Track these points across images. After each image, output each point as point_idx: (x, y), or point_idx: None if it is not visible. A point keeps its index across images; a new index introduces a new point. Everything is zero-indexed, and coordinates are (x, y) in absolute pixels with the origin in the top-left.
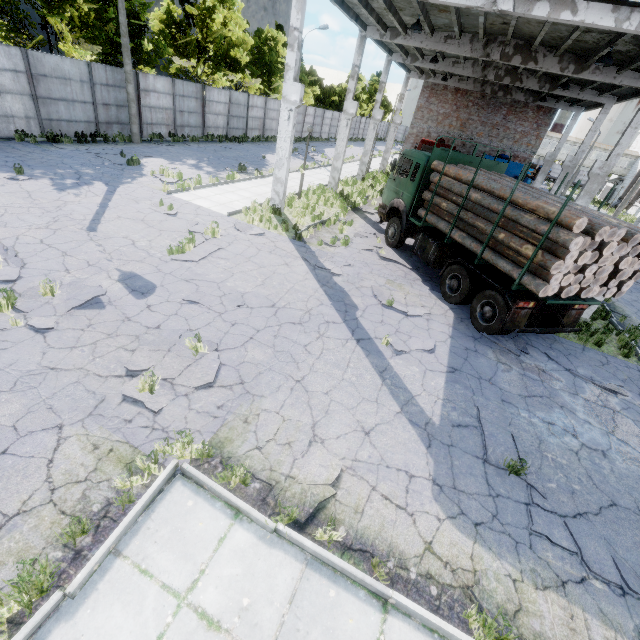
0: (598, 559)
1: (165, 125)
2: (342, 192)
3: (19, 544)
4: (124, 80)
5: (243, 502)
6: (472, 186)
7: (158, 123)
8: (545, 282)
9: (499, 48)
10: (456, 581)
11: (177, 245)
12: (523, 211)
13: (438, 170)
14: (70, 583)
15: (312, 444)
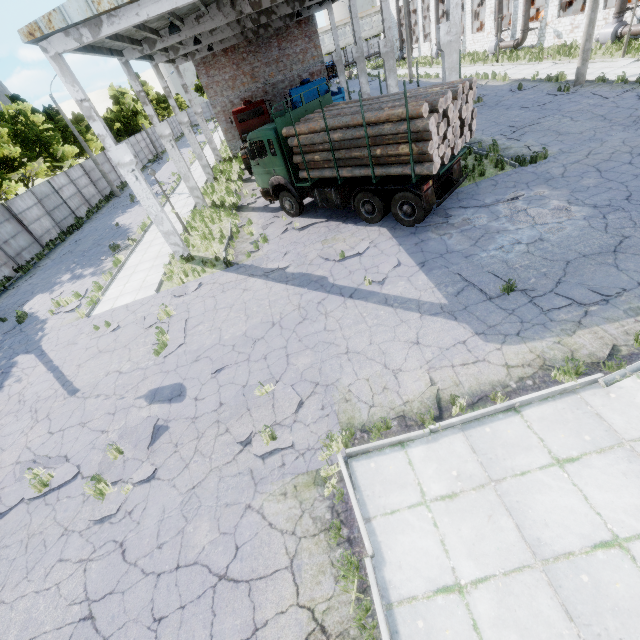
0: (584, 296)
1: (3, 265)
2: (214, 203)
3: (314, 569)
4: None
5: (400, 436)
6: (328, 130)
7: None
8: (431, 162)
9: (245, 1)
10: (535, 369)
11: (153, 345)
12: (380, 125)
13: (291, 135)
14: (364, 553)
15: (396, 377)
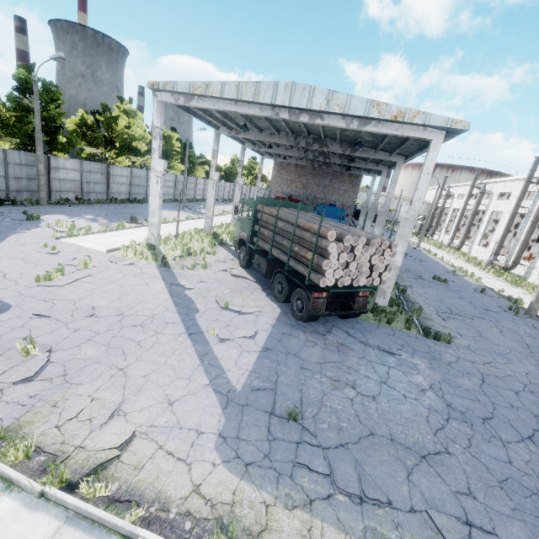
0: (346, 477)
1: (73, 192)
2: (214, 233)
3: None
4: (36, 161)
5: (17, 472)
6: (278, 218)
7: (66, 190)
8: (323, 276)
9: (304, 139)
10: (213, 514)
11: (48, 275)
12: (305, 231)
13: (260, 210)
14: None
15: (114, 417)
